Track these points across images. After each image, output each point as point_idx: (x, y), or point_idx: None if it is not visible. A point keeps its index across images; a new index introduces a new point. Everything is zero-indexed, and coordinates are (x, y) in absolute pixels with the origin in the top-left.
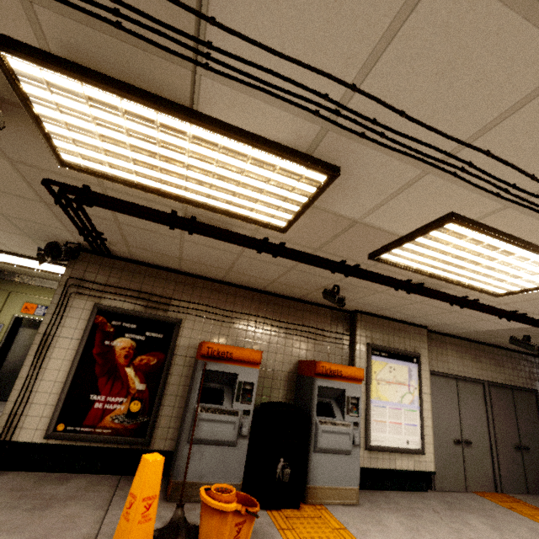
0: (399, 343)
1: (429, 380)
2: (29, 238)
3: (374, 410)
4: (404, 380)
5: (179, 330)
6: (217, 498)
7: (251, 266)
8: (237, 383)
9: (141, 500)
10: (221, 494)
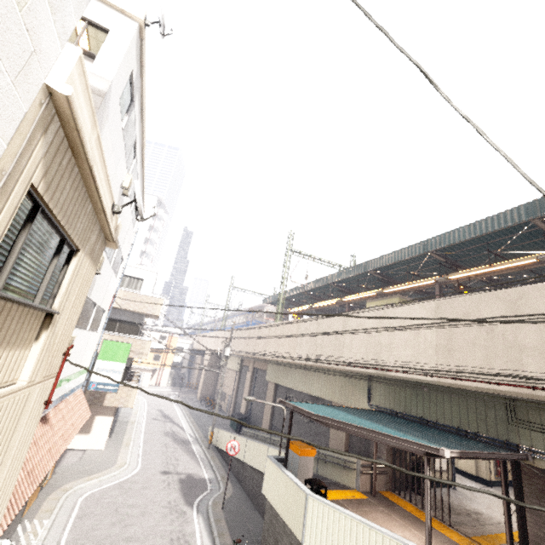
0: None
1: None
2: None
3: None
4: None
5: None
6: None
7: None
8: None
9: None
10: None
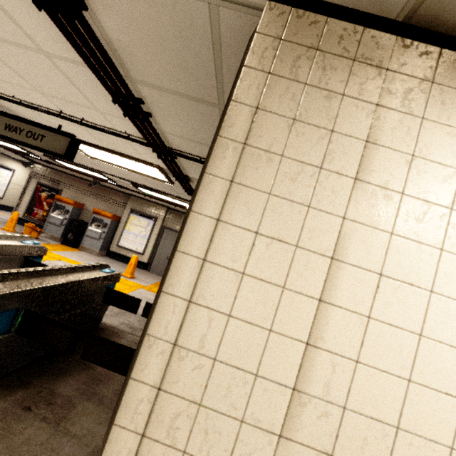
0: (148, 211)
1: (158, 229)
2: (25, 159)
3: (125, 234)
4: (144, 226)
5: (62, 193)
6: (27, 224)
7: (67, 170)
8: (65, 210)
9: (11, 218)
10: (28, 223)
